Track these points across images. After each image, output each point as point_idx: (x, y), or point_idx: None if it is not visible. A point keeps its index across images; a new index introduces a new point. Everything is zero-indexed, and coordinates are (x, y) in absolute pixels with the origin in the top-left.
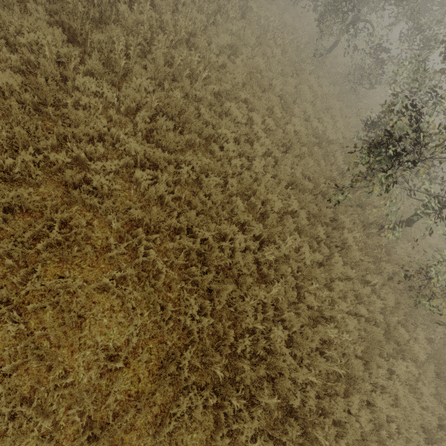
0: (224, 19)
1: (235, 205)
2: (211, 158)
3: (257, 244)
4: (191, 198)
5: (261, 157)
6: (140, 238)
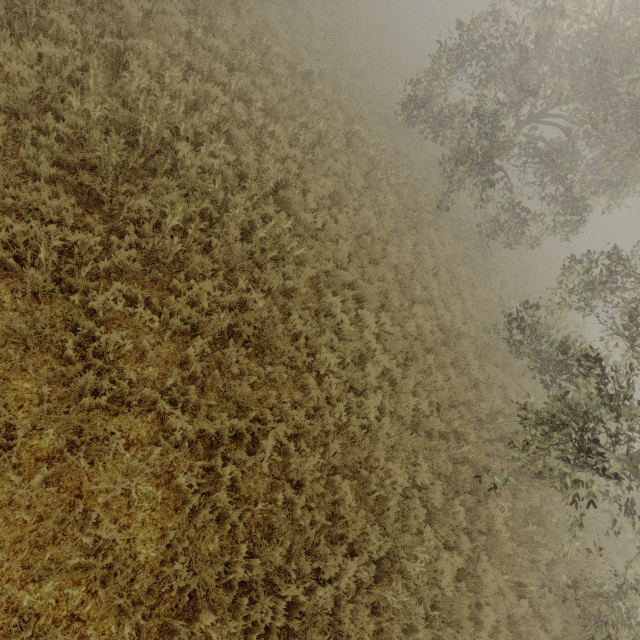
0: (324, 153)
1: (340, 494)
2: (307, 416)
3: (373, 573)
4: (273, 515)
5: (374, 380)
6: (175, 631)
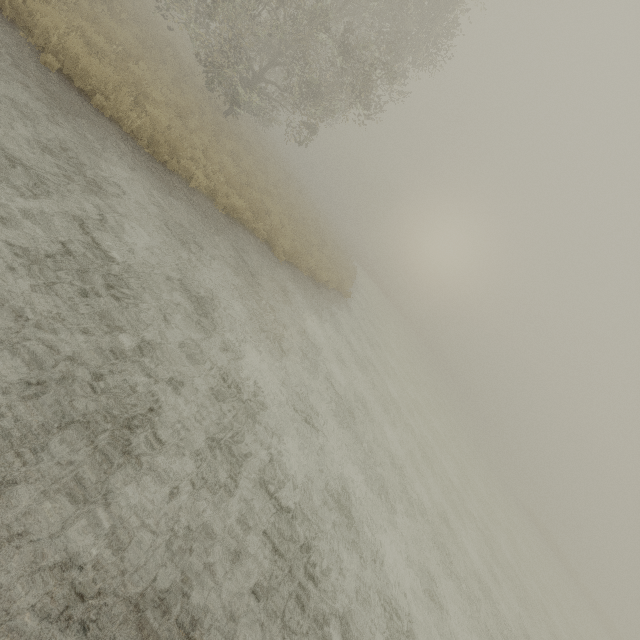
0: None
1: None
2: None
3: None
4: None
5: None
6: None
